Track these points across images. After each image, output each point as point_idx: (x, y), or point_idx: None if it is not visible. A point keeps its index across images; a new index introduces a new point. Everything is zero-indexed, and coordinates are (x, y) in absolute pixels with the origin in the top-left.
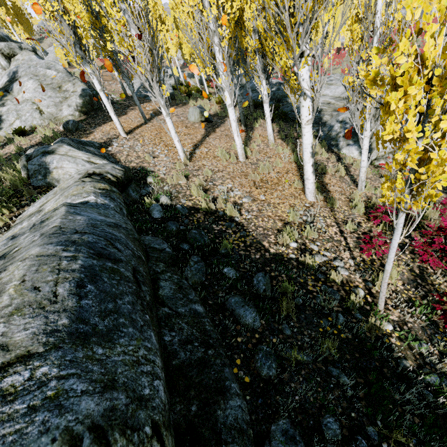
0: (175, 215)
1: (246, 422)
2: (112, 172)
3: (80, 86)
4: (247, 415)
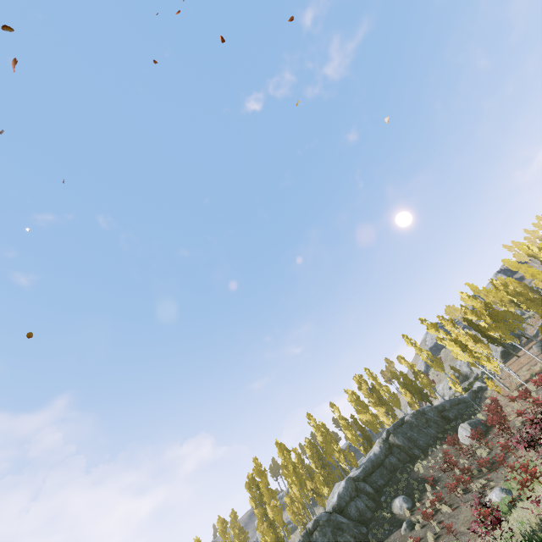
0: (480, 397)
1: (454, 411)
2: (474, 389)
3: (500, 348)
4: (455, 411)
